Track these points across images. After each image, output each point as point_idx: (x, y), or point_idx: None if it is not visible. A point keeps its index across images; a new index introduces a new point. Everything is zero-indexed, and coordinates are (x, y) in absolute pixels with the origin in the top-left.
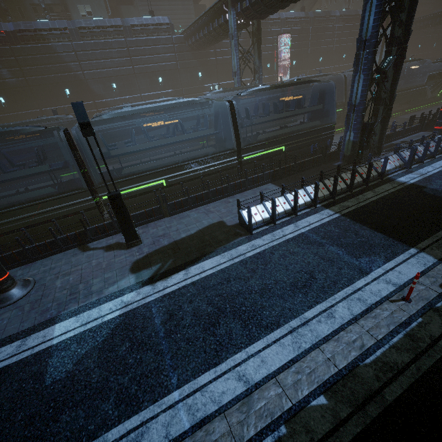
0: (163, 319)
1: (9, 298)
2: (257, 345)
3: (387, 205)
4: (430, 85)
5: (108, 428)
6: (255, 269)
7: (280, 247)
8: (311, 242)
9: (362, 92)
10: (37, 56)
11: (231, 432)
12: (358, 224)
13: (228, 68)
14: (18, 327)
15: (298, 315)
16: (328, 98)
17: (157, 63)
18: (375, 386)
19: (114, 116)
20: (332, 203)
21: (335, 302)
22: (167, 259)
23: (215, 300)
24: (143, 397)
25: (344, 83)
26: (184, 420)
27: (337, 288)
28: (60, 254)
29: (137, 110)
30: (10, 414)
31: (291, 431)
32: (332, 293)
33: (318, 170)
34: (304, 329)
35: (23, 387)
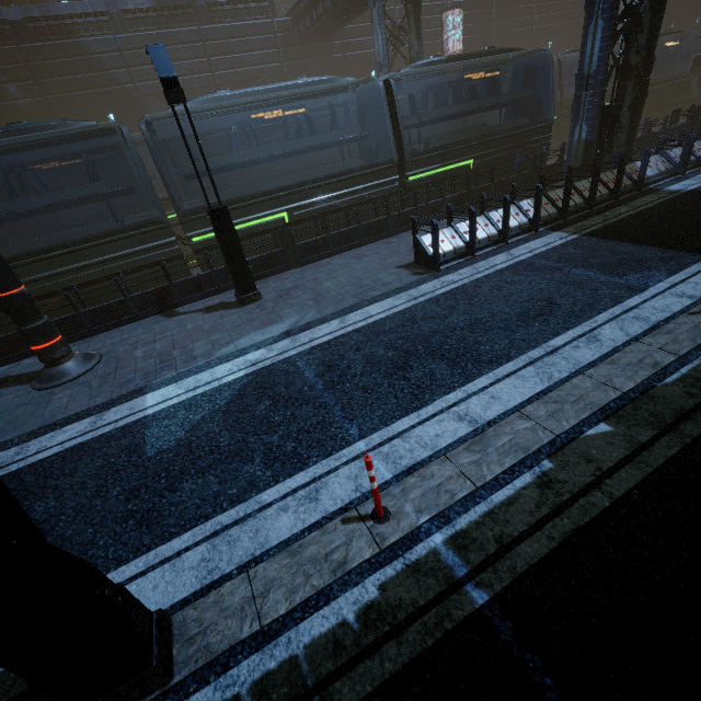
0: (318, 371)
1: (65, 373)
2: (480, 382)
3: (656, 217)
4: (697, 75)
5: (260, 490)
6: (454, 306)
7: (490, 279)
8: (539, 268)
9: (602, 51)
10: (62, 61)
11: (462, 474)
12: (613, 241)
13: (365, 71)
14: (87, 404)
15: (538, 345)
16: (539, 80)
17: (251, 67)
18: (689, 404)
19: (203, 104)
20: (563, 225)
21: (598, 325)
22: (307, 310)
23: (398, 344)
24: (307, 453)
25: (558, 73)
26: (380, 470)
27: (596, 310)
28: (133, 324)
29: (239, 94)
30: (99, 490)
31: (560, 464)
32: (589, 317)
33: (529, 194)
34: (552, 357)
35: (111, 462)
